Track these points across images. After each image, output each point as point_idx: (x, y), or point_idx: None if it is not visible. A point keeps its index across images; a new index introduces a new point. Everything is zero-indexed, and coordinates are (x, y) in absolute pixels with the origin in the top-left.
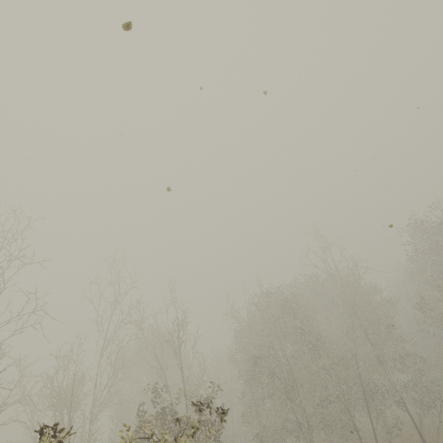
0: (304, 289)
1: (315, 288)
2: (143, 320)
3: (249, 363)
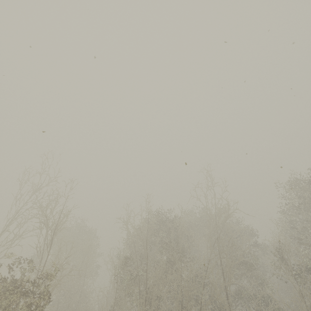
0: (194, 218)
1: (203, 219)
2: (47, 205)
3: (120, 262)
